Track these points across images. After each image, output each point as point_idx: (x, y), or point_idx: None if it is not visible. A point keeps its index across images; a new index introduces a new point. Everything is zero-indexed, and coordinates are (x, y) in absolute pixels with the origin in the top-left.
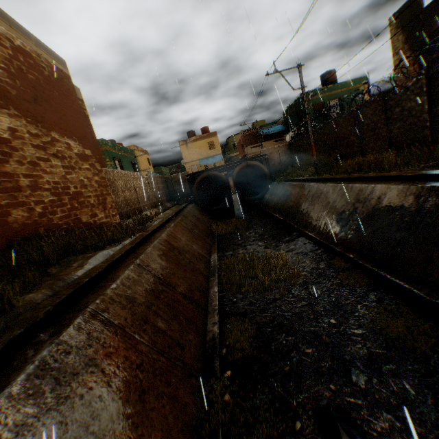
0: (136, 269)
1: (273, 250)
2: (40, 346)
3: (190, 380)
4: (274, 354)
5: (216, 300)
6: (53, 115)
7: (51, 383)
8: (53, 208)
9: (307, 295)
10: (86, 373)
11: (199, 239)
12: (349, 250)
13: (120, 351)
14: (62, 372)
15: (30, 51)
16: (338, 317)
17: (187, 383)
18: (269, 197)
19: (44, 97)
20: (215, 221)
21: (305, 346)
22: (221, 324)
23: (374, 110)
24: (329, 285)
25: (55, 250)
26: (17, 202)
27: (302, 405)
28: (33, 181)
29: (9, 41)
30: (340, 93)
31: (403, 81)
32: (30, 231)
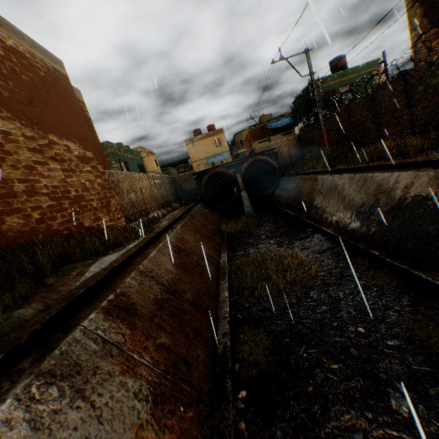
0: (138, 276)
1: (286, 249)
2: (18, 377)
3: (198, 405)
4: (293, 370)
5: (226, 306)
6: (51, 117)
7: (25, 426)
8: (52, 214)
9: (328, 298)
10: (70, 409)
11: (208, 239)
12: (373, 247)
13: (114, 376)
14: (39, 410)
15: (23, 52)
16: (366, 325)
17: (194, 409)
18: (279, 193)
19: (40, 98)
20: (224, 220)
21: (330, 361)
22: (233, 333)
23: (392, 92)
24: (352, 287)
25: (51, 259)
26: (11, 208)
27: (332, 437)
28: (29, 186)
29: (0, 41)
30: (351, 79)
31: (426, 56)
32: (27, 239)
